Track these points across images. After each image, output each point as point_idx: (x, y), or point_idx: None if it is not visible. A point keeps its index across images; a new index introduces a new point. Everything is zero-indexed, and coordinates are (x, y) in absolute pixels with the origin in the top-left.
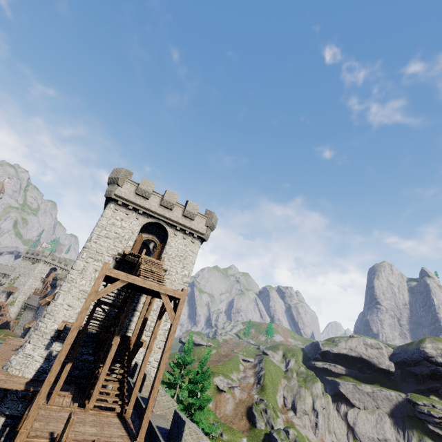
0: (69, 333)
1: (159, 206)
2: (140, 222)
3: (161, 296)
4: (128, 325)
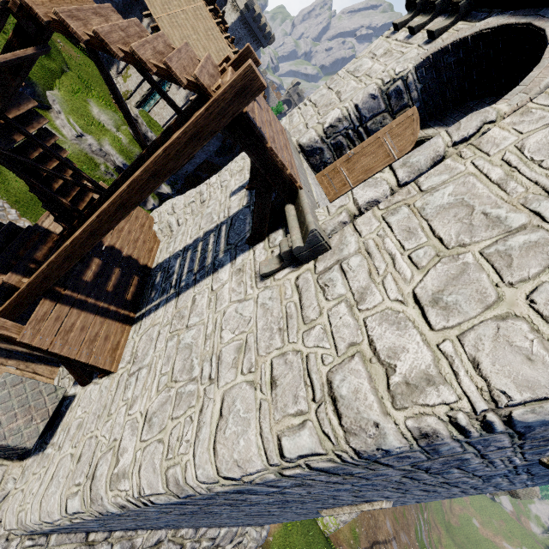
0: None
1: None
2: (429, 47)
3: None
4: (149, 312)
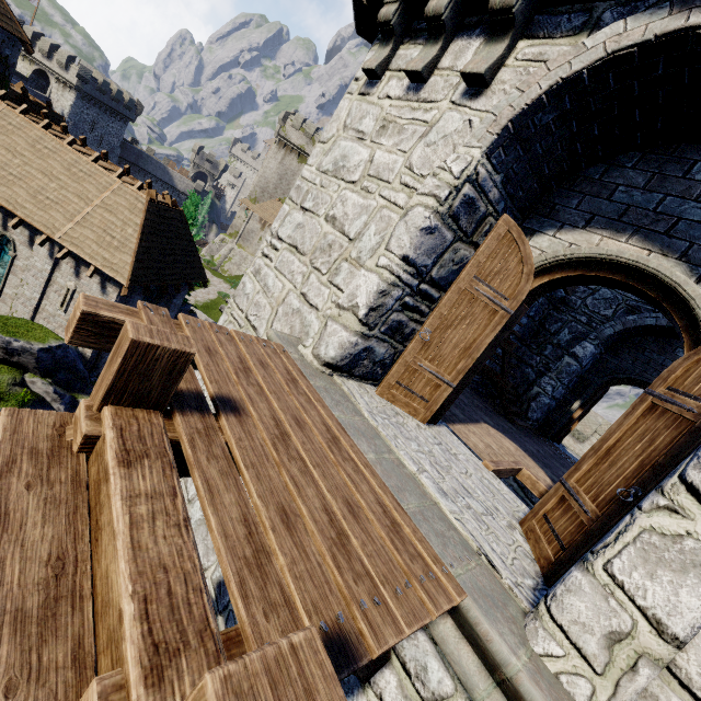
0: None
1: None
2: (490, 105)
3: None
4: None
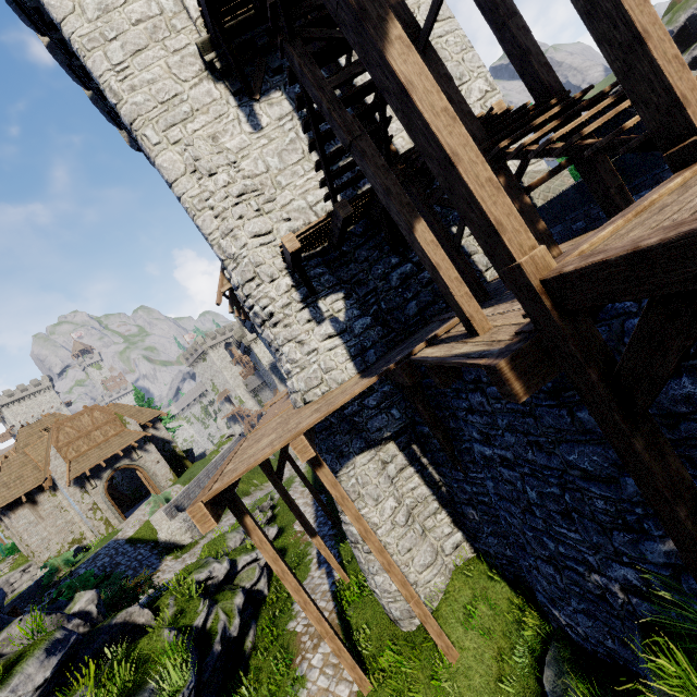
0: None
1: None
2: None
3: None
4: None
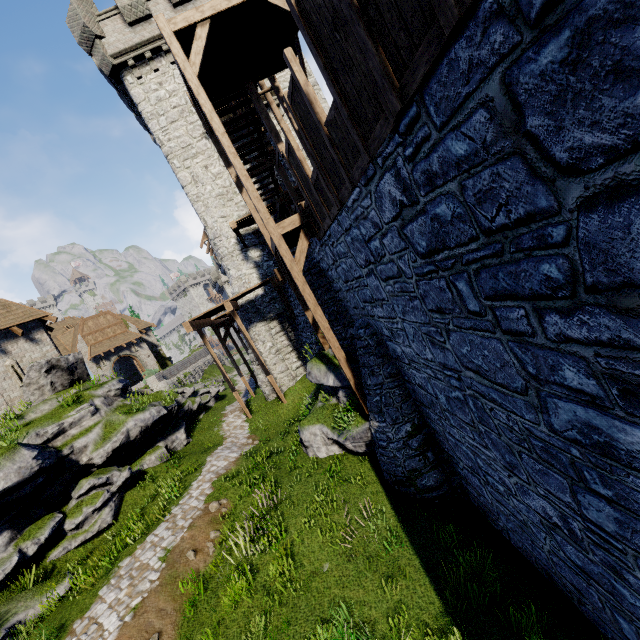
0: (212, 125)
1: (176, 12)
2: None
3: (269, 1)
4: None
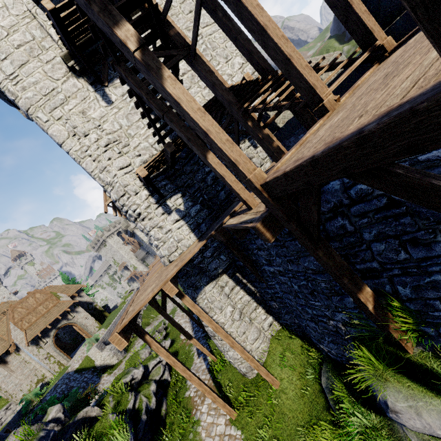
0: None
1: None
2: None
3: None
4: None
